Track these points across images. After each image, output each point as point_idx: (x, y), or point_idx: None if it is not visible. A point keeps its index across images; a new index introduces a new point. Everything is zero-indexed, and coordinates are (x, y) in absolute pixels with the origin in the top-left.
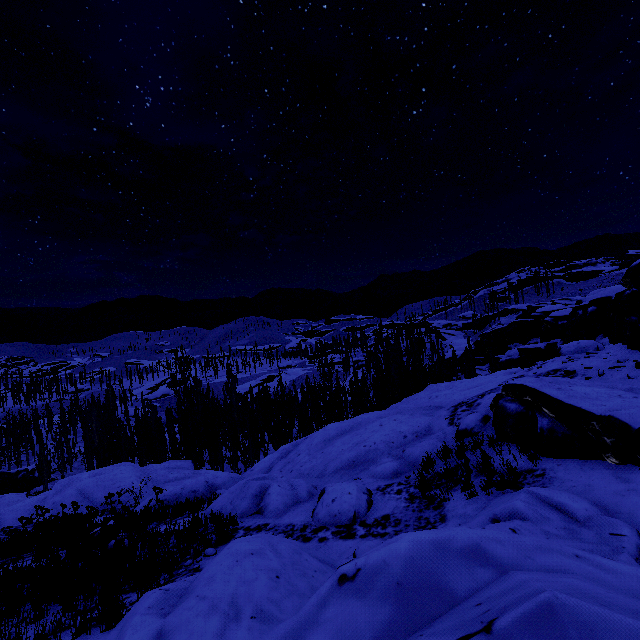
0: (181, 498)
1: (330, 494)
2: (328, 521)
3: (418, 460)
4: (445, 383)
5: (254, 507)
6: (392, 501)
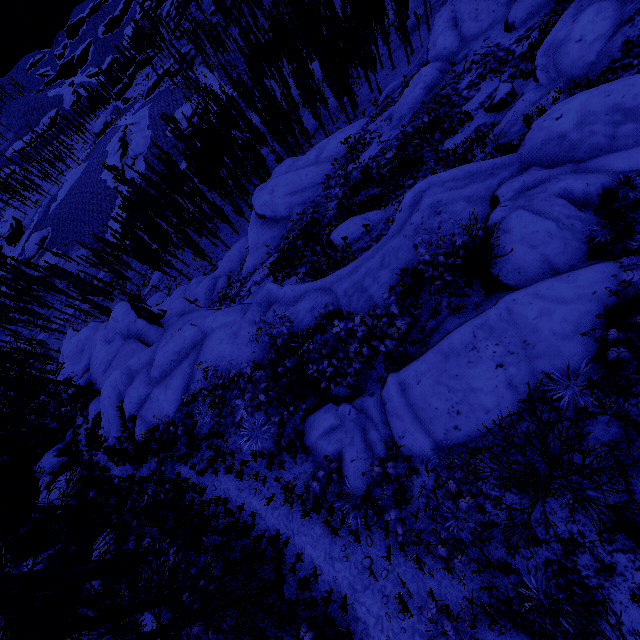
0: (431, 85)
1: None
2: None
3: None
4: None
5: None
6: None
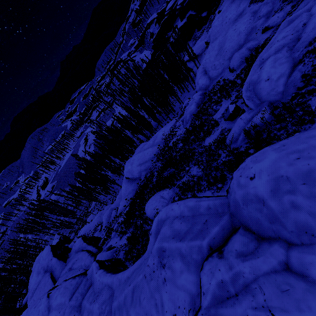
0: (198, 103)
1: (274, 20)
2: (282, 19)
3: (268, 11)
4: (215, 24)
5: (250, 51)
6: (285, 8)
